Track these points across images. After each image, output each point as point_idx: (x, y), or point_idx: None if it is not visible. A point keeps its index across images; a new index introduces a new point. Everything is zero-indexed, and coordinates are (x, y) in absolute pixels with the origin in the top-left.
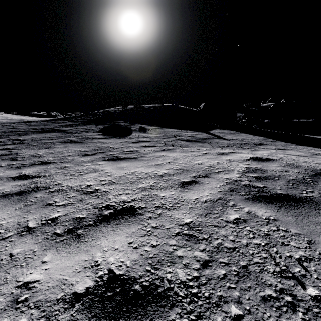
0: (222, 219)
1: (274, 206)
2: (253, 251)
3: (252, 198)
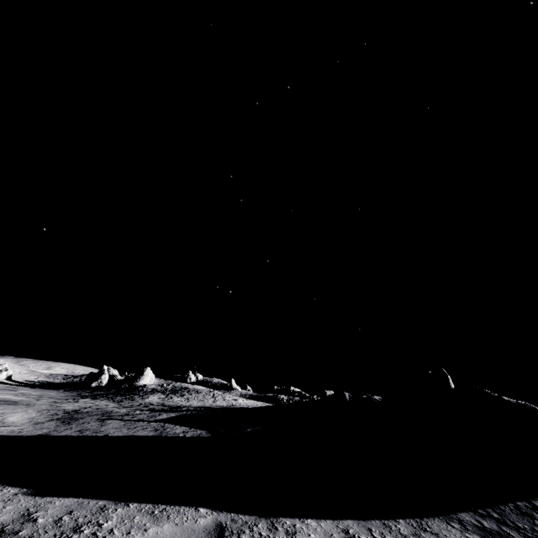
0: None
1: None
2: None
3: None
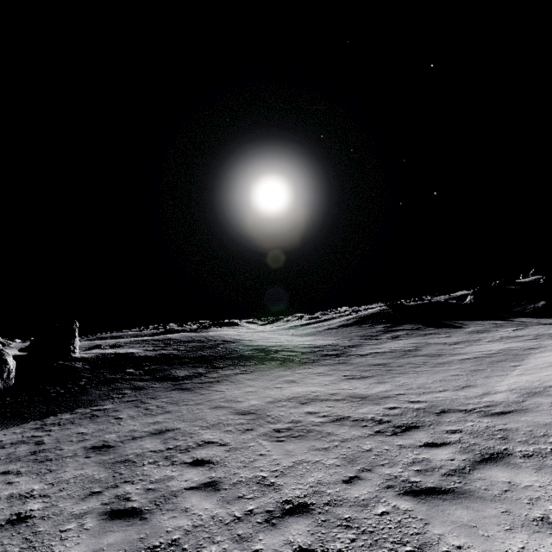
0: None
1: None
2: None
3: None
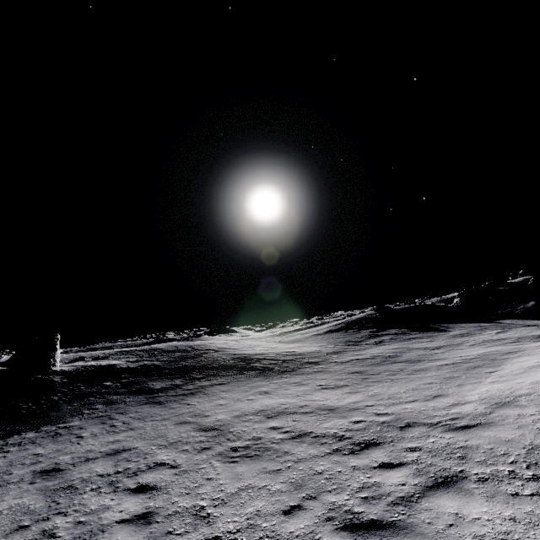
0: None
1: None
2: None
3: None
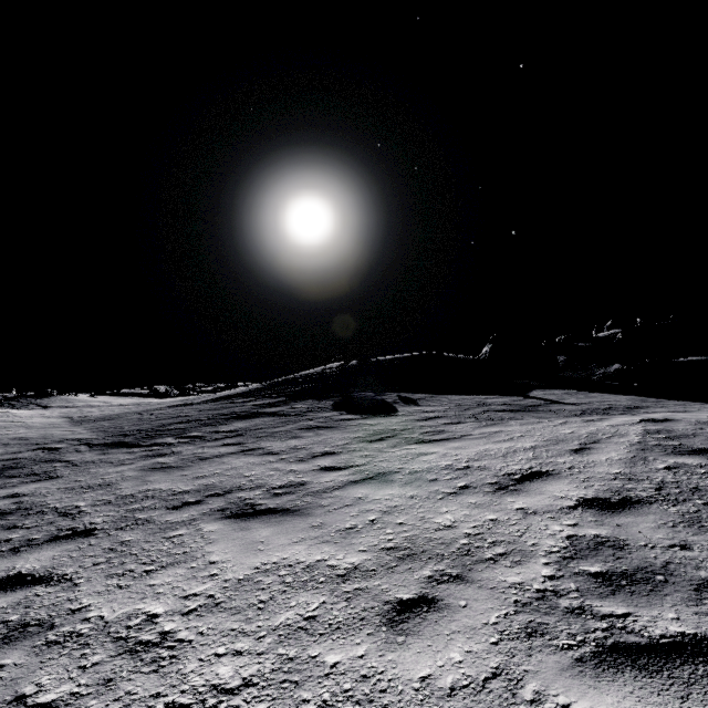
0: (651, 468)
1: (701, 457)
2: (696, 481)
3: (672, 453)
